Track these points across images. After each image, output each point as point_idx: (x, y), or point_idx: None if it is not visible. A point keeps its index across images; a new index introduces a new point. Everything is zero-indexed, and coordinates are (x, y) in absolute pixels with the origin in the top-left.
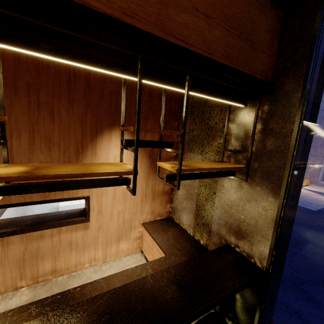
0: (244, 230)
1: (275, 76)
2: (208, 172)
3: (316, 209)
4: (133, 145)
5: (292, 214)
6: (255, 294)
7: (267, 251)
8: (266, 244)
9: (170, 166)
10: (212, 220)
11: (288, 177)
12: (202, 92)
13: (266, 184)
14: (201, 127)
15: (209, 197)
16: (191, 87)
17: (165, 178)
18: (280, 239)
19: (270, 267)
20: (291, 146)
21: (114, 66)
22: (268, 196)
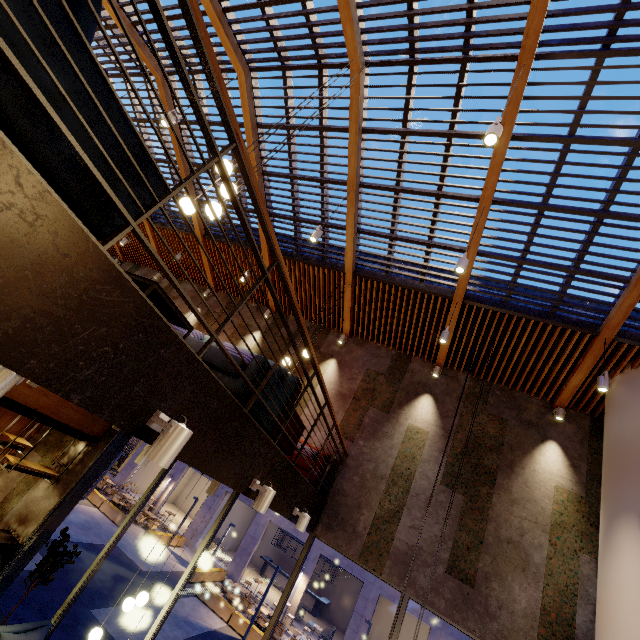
0: (29, 518)
1: (103, 435)
2: (34, 471)
3: (148, 570)
4: (4, 444)
5: (65, 514)
6: (3, 564)
7: (32, 531)
8: (35, 526)
9: (14, 460)
10: (10, 512)
11: (72, 488)
12: (60, 430)
13: (62, 489)
14: (58, 437)
15: (22, 492)
16: (55, 426)
17: (5, 465)
18: (45, 524)
19: (27, 541)
20: (84, 472)
21: (24, 413)
22: (57, 496)
